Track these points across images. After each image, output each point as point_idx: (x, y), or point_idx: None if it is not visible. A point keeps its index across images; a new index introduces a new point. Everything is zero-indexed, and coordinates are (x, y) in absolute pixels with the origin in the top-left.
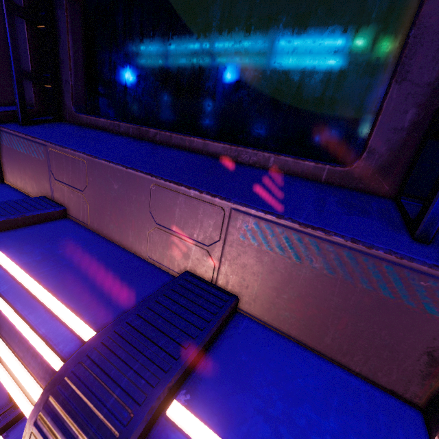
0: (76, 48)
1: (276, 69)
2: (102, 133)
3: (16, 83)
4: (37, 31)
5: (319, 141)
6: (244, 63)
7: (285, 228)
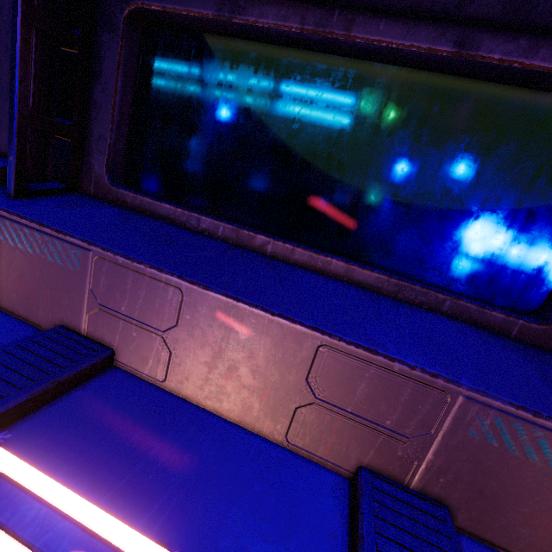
0: (125, 92)
1: (448, 192)
2: (169, 227)
3: (16, 131)
4: (51, 49)
5: (494, 283)
6: (406, 176)
7: (543, 430)
